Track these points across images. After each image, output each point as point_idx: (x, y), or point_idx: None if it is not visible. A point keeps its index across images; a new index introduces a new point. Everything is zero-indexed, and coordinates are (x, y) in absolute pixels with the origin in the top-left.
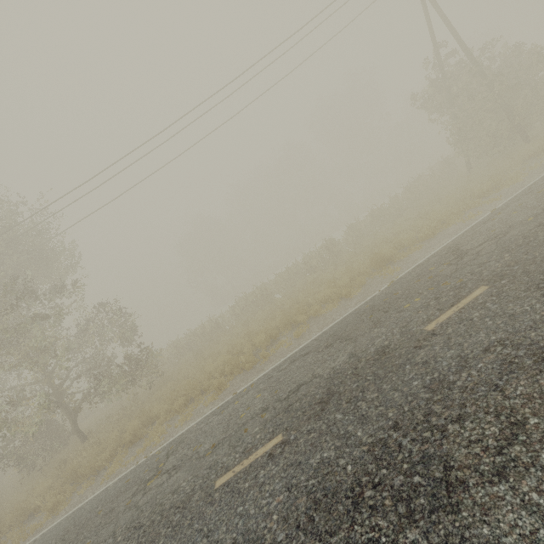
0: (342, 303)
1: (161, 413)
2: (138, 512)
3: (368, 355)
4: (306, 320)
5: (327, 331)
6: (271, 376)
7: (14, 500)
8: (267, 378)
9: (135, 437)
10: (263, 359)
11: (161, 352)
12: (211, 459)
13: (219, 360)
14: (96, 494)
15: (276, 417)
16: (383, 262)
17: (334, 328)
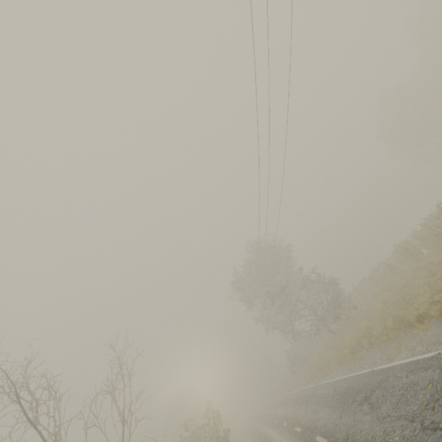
0: (379, 349)
1: (333, 355)
2: (297, 414)
3: (316, 425)
4: (367, 345)
5: (347, 379)
6: (330, 387)
7: (321, 352)
8: (330, 386)
9: (330, 360)
10: (348, 362)
11: (345, 300)
12: (303, 415)
13: (345, 341)
14: (311, 386)
15: (307, 419)
16: (406, 324)
17: (346, 381)
